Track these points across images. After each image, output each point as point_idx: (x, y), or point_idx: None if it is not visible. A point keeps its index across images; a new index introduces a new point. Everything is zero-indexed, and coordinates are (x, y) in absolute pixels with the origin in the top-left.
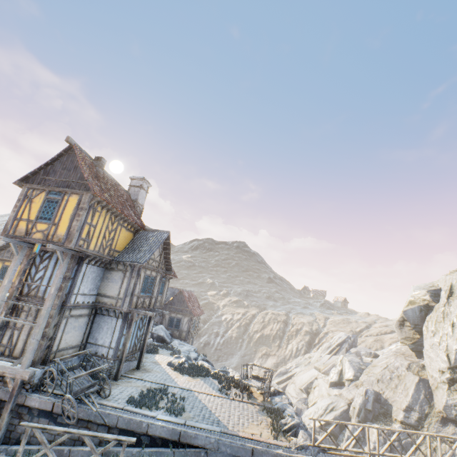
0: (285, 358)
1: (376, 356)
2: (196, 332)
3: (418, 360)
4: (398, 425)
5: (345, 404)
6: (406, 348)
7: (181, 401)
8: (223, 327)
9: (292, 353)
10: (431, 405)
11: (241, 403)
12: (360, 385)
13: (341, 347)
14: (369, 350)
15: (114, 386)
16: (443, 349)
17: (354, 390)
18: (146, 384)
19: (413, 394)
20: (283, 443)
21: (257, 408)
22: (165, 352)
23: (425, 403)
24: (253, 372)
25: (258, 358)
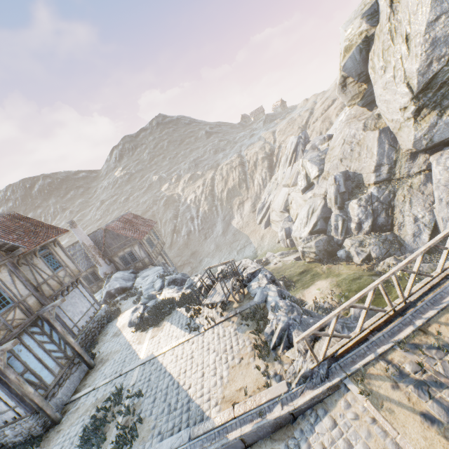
0: (257, 194)
1: (331, 138)
2: (161, 245)
3: (371, 113)
4: (373, 188)
5: (322, 200)
6: (356, 108)
7: (140, 397)
8: (193, 209)
9: (260, 186)
10: (397, 149)
11: (215, 328)
12: (327, 176)
13: (297, 152)
14: (322, 137)
15: (53, 442)
16: (400, 81)
17: (324, 183)
18: (98, 395)
19: (377, 151)
20: (277, 387)
21: (235, 322)
22: (129, 303)
23: (391, 152)
24: (238, 225)
25: (236, 212)
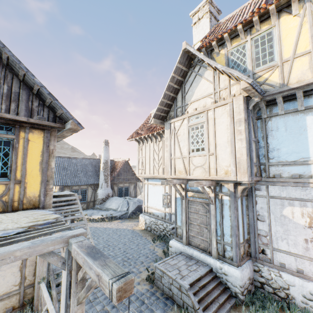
0: None
1: None
2: None
3: None
4: None
5: None
6: None
7: None
8: None
9: None
10: None
11: None
12: None
13: None
14: None
15: None
16: None
17: None
18: None
19: None
20: None
21: None
22: None
23: None
24: None
25: None
